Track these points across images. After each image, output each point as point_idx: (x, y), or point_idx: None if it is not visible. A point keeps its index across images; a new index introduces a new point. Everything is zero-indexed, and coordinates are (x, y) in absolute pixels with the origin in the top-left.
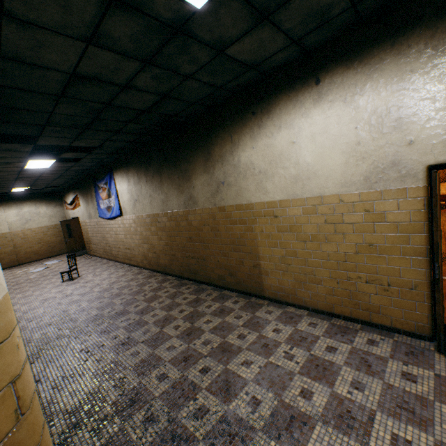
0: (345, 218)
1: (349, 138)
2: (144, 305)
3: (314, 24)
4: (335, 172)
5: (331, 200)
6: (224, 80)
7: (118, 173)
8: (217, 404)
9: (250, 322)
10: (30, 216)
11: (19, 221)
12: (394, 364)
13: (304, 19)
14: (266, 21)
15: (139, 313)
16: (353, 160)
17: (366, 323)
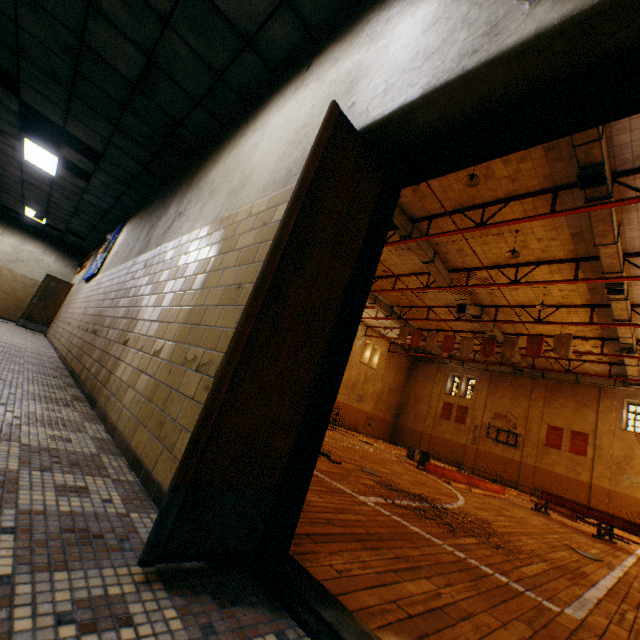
0: (240, 241)
1: (301, 121)
2: None
3: None
4: (267, 172)
5: (243, 215)
6: (220, 59)
7: (129, 222)
8: None
9: None
10: (27, 257)
11: (7, 255)
12: None
13: None
14: None
15: None
16: (290, 149)
17: (147, 476)
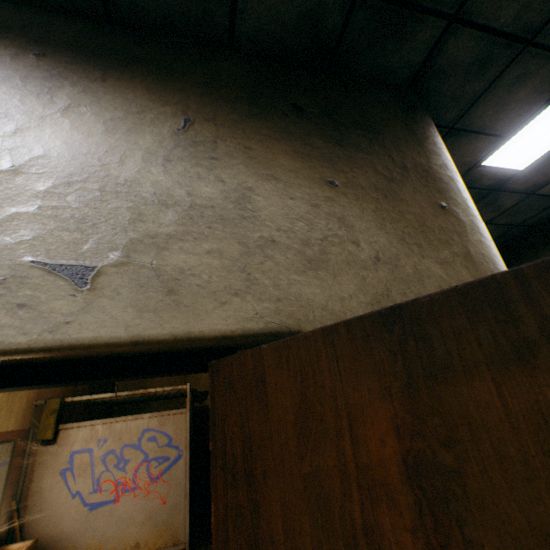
0: None
1: None
2: None
3: None
4: None
5: None
6: (525, 217)
7: None
8: None
9: None
10: None
11: None
12: None
13: None
14: None
15: None
16: None
17: None
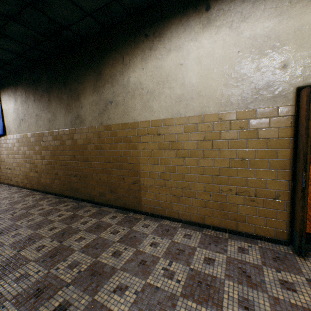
0: (222, 135)
1: (232, 61)
2: (8, 224)
3: None
4: (217, 92)
5: (211, 118)
6: None
7: (5, 92)
8: None
9: (127, 237)
10: None
11: None
12: (270, 272)
13: None
14: None
15: None
16: (234, 81)
17: (233, 231)
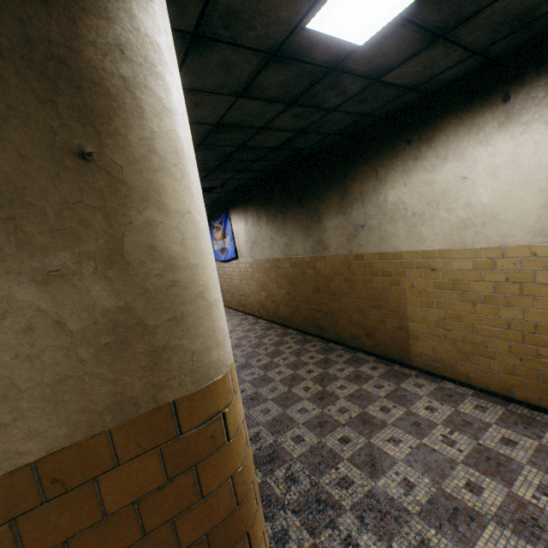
0: (538, 277)
1: None
2: (267, 360)
3: (508, 30)
4: (526, 216)
5: (517, 253)
6: (374, 107)
7: (234, 211)
8: (362, 478)
9: (394, 394)
10: None
11: None
12: None
13: (493, 27)
14: (440, 40)
15: (262, 368)
16: None
17: None
